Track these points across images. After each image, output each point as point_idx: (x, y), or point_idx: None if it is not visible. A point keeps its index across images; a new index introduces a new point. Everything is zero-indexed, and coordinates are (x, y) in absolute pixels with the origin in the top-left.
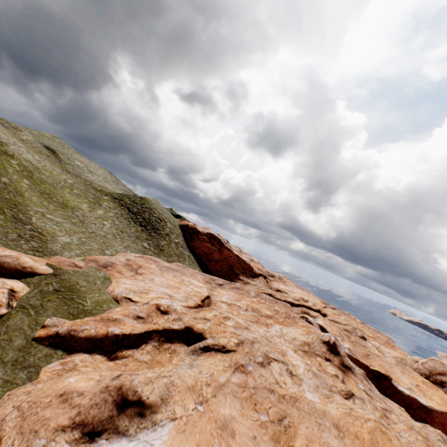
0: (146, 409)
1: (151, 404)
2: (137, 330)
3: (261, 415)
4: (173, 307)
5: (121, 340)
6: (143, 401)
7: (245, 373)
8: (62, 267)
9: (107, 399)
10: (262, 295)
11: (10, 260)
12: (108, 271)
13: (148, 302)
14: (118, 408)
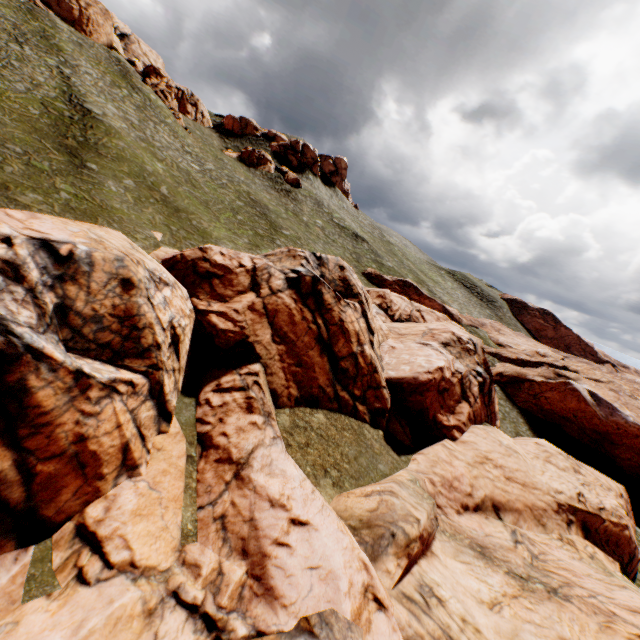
0: (570, 379)
1: (572, 378)
2: (533, 360)
3: (631, 412)
4: (548, 354)
5: (524, 362)
6: (567, 376)
7: (617, 394)
8: (467, 321)
9: (549, 372)
10: (615, 374)
11: (454, 313)
12: (485, 328)
13: (524, 350)
14: (556, 375)
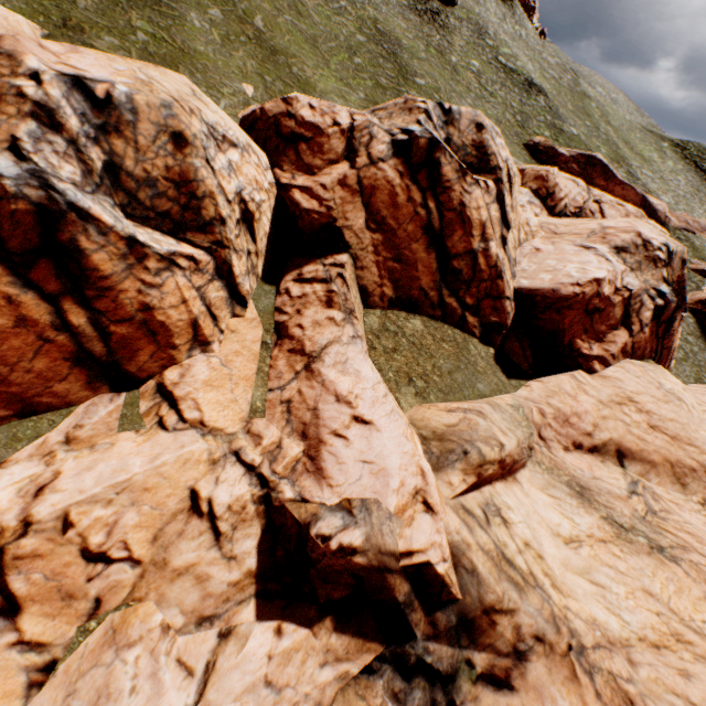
0: None
1: None
2: None
3: None
4: None
5: None
6: None
7: None
8: (679, 223)
9: None
10: None
11: (660, 209)
12: None
13: None
14: None
